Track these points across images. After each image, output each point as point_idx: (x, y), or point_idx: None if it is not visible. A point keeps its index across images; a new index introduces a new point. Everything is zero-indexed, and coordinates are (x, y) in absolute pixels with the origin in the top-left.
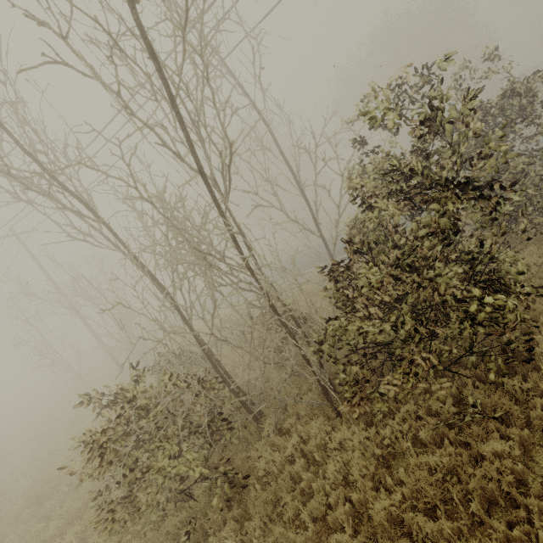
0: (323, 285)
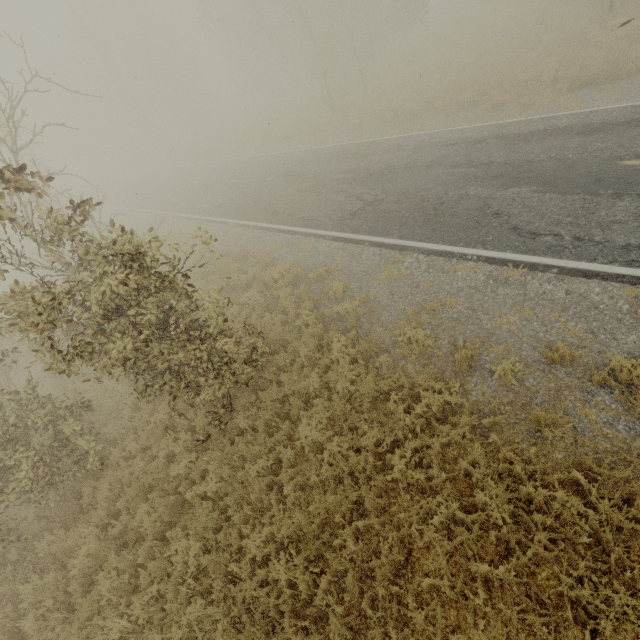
0: (3, 371)
